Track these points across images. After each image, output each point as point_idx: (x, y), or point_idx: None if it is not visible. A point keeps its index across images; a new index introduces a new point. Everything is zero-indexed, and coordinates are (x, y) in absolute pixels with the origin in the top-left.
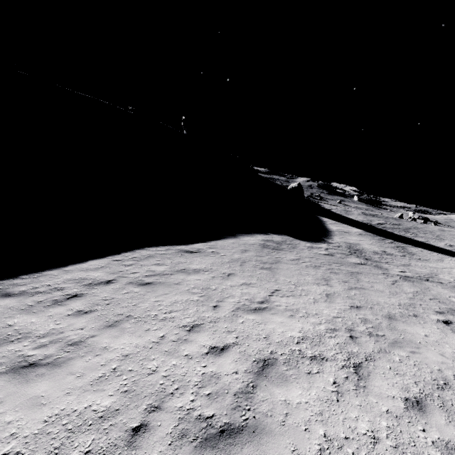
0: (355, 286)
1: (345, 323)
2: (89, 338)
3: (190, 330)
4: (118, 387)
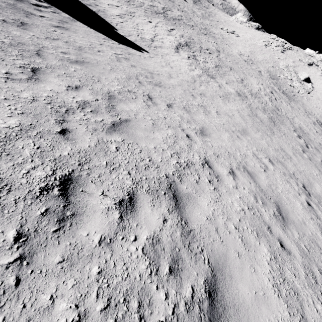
0: (164, 0)
1: (167, 7)
2: (140, 1)
3: (150, 3)
4: (153, 9)
